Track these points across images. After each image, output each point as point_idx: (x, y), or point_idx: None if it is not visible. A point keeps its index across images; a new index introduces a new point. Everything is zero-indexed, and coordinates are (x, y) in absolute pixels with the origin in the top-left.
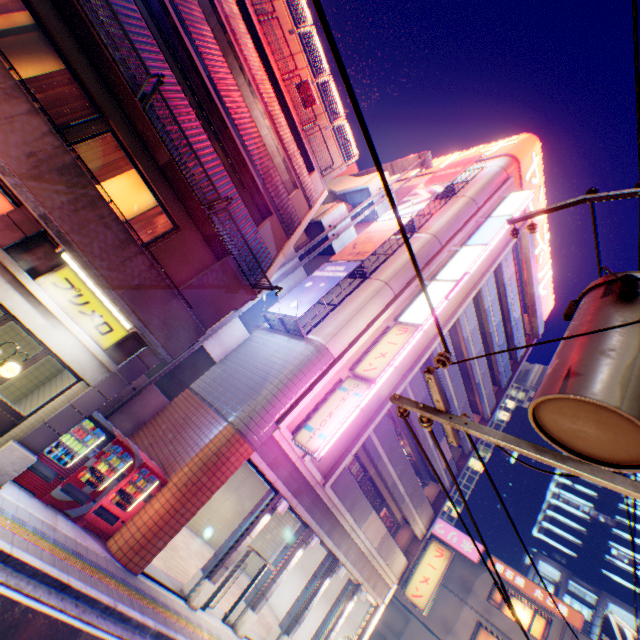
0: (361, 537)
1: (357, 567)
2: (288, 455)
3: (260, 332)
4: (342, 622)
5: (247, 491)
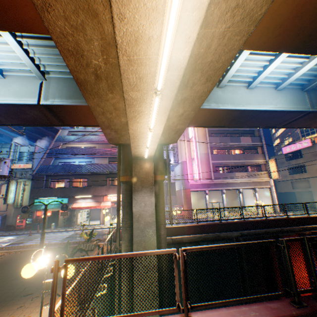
0: (238, 180)
1: (247, 186)
2: (198, 183)
3: (174, 169)
4: (266, 199)
5: (216, 195)
